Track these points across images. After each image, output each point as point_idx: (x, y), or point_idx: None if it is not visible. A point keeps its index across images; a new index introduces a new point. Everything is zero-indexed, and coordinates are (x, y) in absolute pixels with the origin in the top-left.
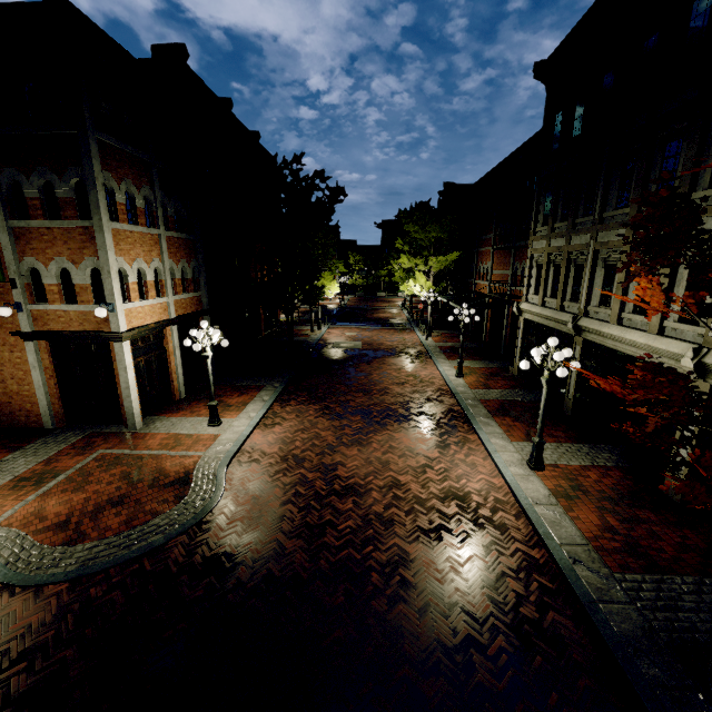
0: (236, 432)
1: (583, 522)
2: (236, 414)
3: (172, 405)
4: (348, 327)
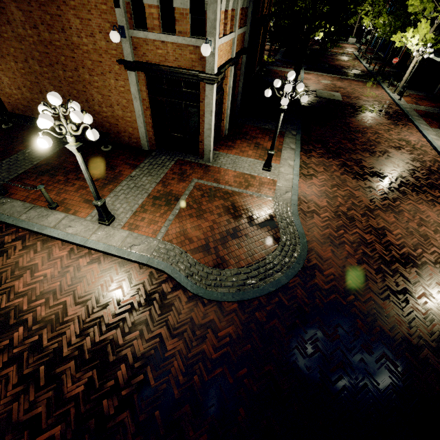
0: (287, 179)
1: None
2: (277, 160)
3: (222, 141)
4: (320, 74)
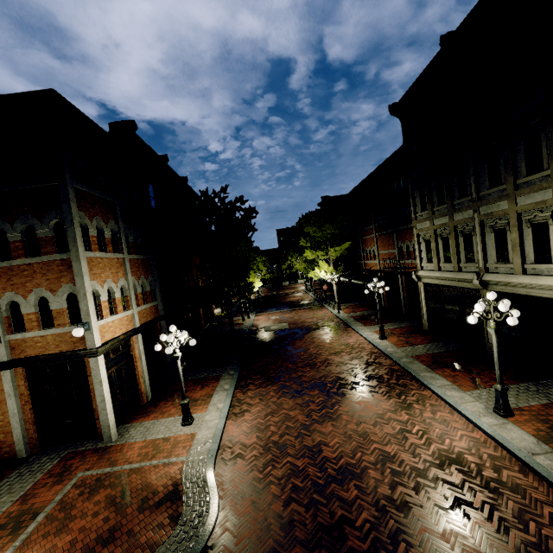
0: (210, 427)
1: None
2: (204, 408)
3: (142, 409)
4: (271, 312)
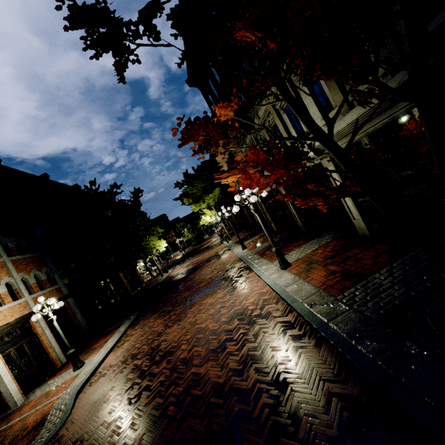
0: (93, 363)
1: (316, 279)
2: (98, 351)
3: (54, 372)
4: (185, 262)
